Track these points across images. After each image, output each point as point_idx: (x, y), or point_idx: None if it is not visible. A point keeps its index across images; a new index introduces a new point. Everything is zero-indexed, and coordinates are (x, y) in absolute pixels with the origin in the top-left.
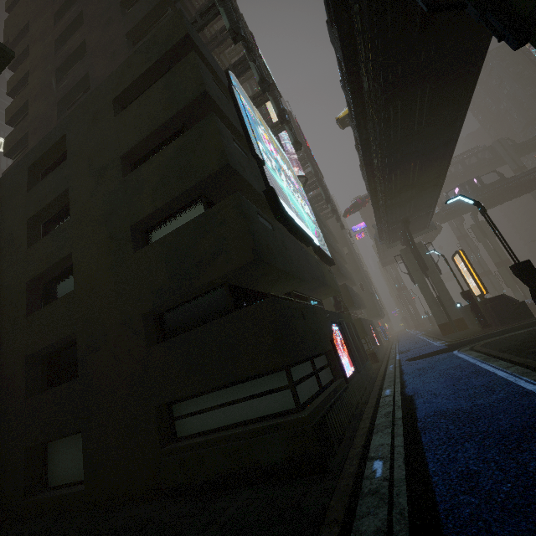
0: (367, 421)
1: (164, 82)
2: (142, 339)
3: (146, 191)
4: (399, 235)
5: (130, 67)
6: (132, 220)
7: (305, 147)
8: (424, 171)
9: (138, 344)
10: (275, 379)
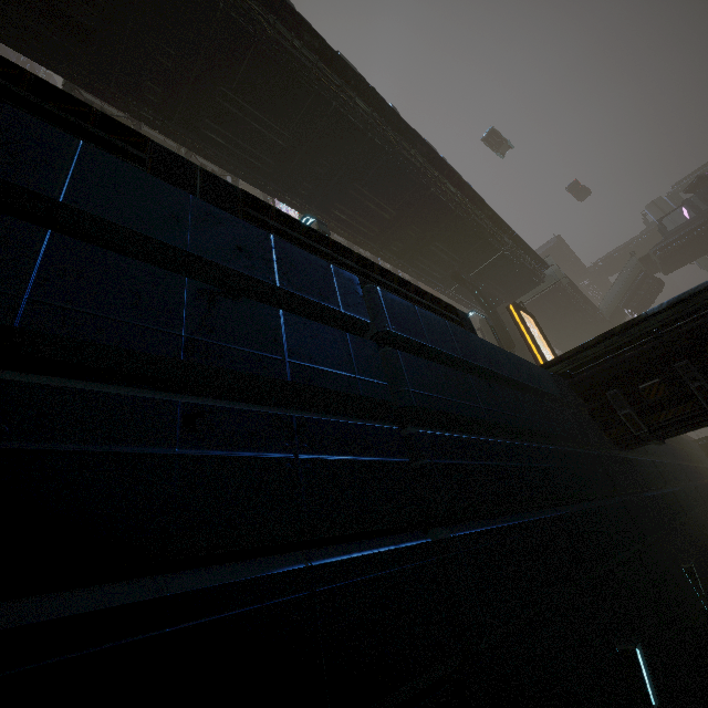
0: None
1: None
2: None
3: None
4: None
5: None
6: None
7: None
8: (390, 195)
9: None
10: None
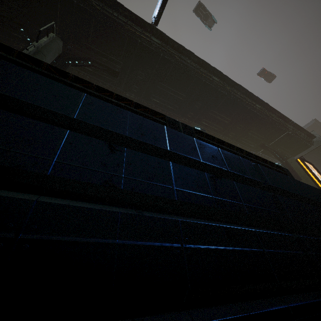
0: None
1: None
2: None
3: None
4: None
5: None
6: None
7: None
8: (228, 113)
9: None
10: None
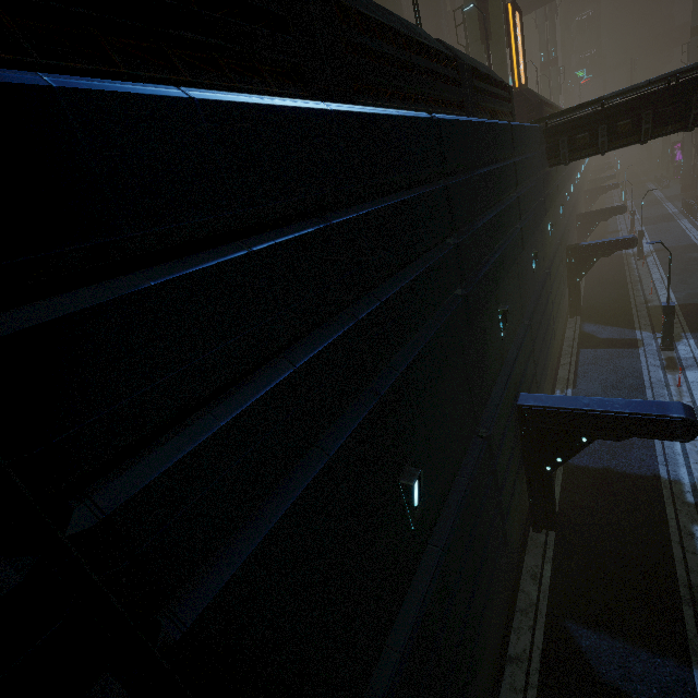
0: None
1: None
2: None
3: None
4: None
5: None
6: None
7: None
8: None
9: None
10: None
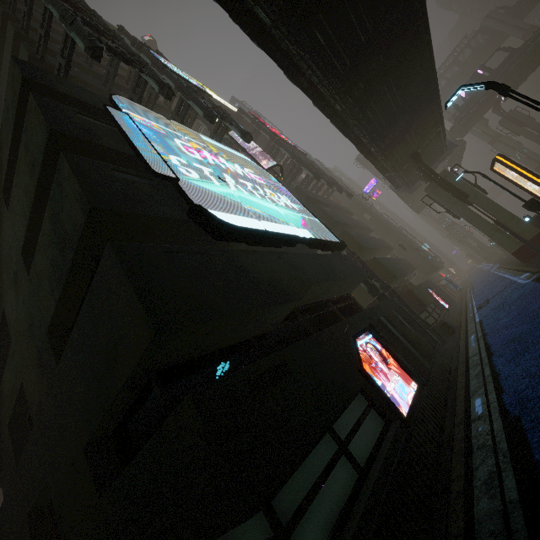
0: (458, 510)
1: (23, 146)
2: (92, 486)
3: (45, 284)
4: (415, 174)
5: (2, 149)
6: (46, 325)
7: (270, 135)
8: (404, 87)
9: (91, 494)
10: (258, 525)
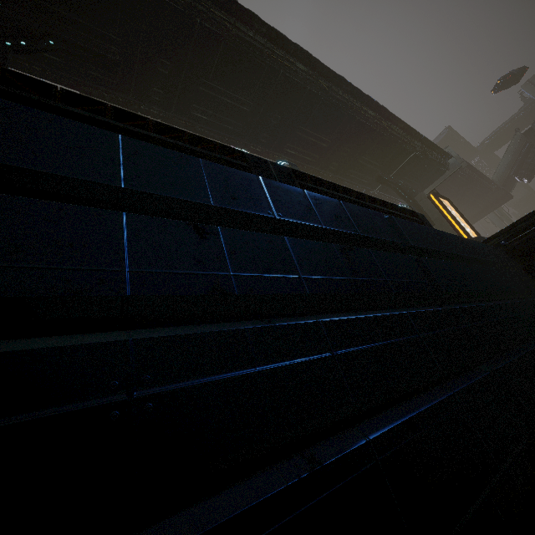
0: None
1: None
2: None
3: None
4: None
5: None
6: None
7: None
8: (326, 129)
9: None
10: None
